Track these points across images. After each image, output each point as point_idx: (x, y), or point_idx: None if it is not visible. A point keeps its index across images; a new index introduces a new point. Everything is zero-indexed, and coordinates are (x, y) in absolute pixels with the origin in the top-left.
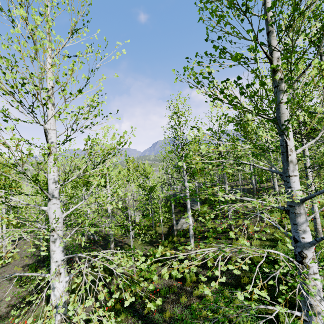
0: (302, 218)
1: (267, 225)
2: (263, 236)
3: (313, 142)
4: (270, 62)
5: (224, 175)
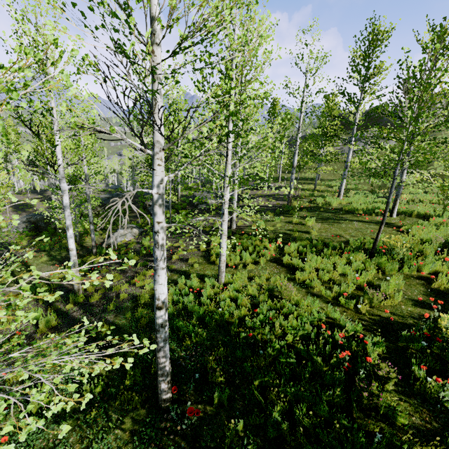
0: None
1: (199, 251)
2: (181, 266)
3: None
4: None
5: None
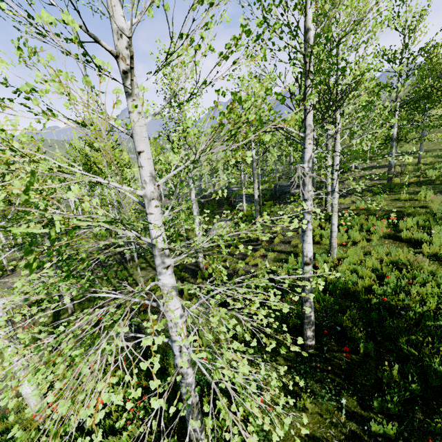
0: (157, 261)
1: (298, 234)
2: (285, 247)
3: (180, 169)
4: (97, 42)
5: (253, 170)
